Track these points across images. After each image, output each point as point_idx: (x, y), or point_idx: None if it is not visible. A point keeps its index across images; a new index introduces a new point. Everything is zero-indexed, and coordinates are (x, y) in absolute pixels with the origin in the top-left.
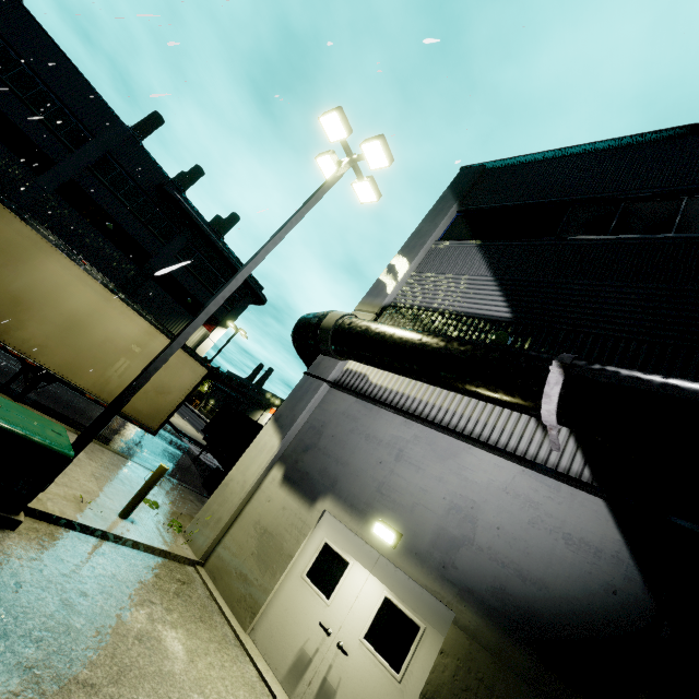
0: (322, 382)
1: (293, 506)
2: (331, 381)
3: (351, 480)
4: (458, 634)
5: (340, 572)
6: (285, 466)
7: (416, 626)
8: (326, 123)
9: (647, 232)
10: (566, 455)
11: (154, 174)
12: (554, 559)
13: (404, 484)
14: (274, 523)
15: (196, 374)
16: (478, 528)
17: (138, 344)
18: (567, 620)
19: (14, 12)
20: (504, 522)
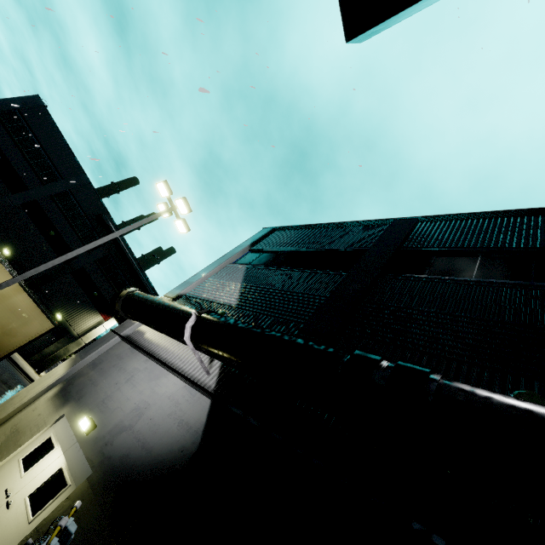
0: (116, 335)
1: (46, 412)
2: (121, 334)
3: (92, 394)
4: (85, 485)
5: (45, 455)
6: (60, 388)
7: (66, 485)
8: (159, 187)
9: (319, 267)
10: (210, 377)
11: (98, 207)
12: (166, 435)
13: (120, 396)
14: (26, 424)
15: (43, 326)
16: (141, 419)
17: (3, 295)
18: (148, 470)
19: (39, 110)
20: (156, 415)
